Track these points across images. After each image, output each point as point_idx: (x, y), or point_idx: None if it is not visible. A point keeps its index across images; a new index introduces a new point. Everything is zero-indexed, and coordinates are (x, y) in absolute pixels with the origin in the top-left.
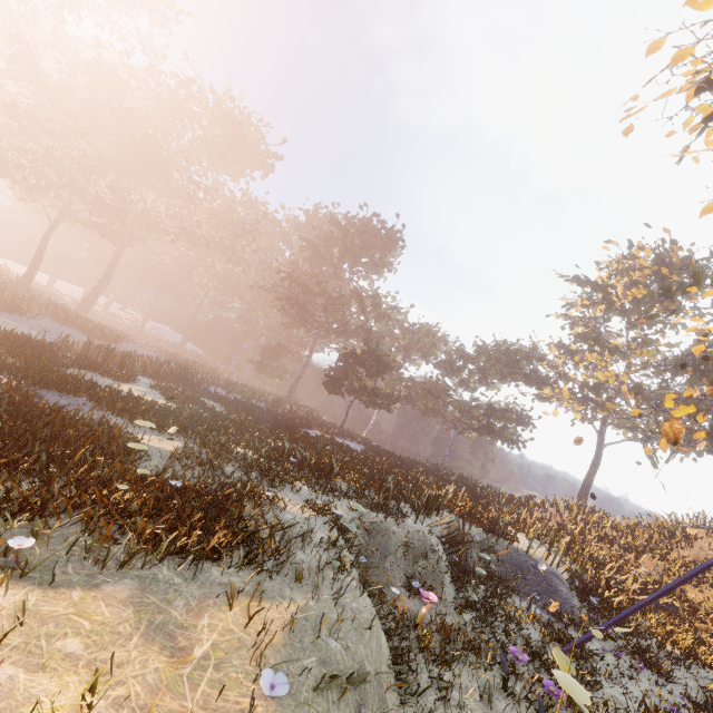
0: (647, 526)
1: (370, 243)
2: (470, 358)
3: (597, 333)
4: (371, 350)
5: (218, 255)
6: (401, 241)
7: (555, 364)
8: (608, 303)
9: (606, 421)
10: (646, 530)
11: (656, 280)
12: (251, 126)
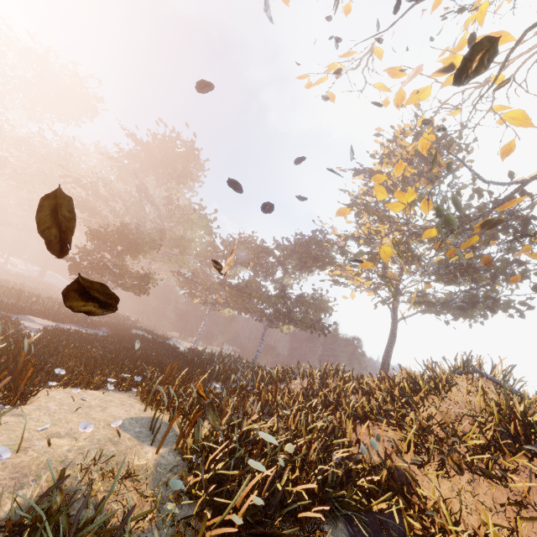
0: (389, 380)
1: (169, 155)
2: (267, 250)
3: (367, 204)
4: (127, 231)
5: (43, 184)
6: (195, 149)
7: (340, 245)
8: (383, 186)
9: (397, 296)
10: (389, 387)
11: (418, 155)
12: (62, 66)
